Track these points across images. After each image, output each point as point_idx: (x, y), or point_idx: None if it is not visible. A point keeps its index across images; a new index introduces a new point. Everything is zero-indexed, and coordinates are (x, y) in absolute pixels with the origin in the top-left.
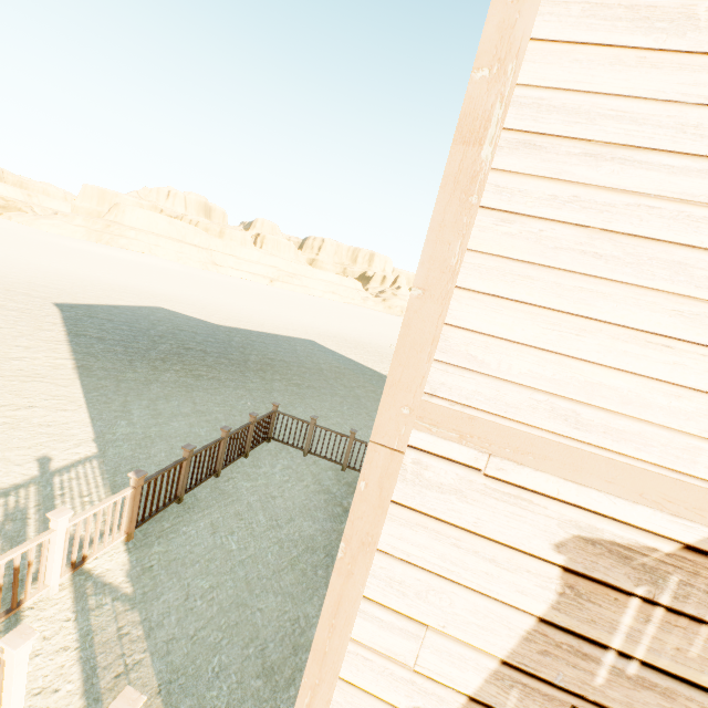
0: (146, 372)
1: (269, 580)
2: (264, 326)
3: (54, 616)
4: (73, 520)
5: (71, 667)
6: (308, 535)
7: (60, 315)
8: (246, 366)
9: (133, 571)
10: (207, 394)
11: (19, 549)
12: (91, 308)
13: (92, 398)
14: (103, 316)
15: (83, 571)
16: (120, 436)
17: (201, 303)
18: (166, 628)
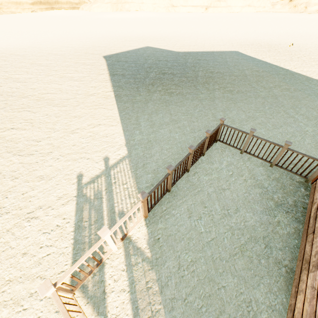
0: (145, 94)
1: (227, 262)
2: (205, 47)
3: (117, 266)
4: (112, 230)
5: (127, 304)
6: (250, 226)
7: (105, 64)
8: (196, 81)
9: (150, 241)
10: (176, 106)
11: (88, 253)
12: (117, 55)
13: (122, 116)
14: (123, 60)
15: (127, 237)
16: (136, 142)
17: (168, 38)
18: (170, 289)
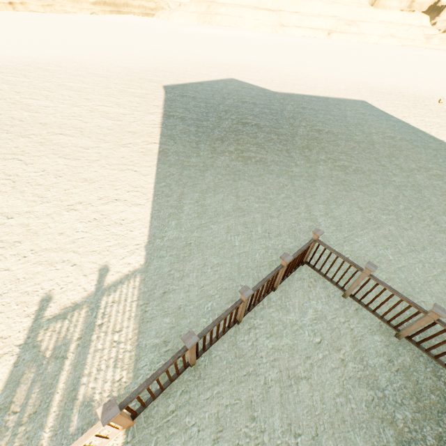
0: (206, 155)
1: None
2: (316, 88)
3: None
4: None
5: None
6: None
7: (163, 98)
8: (292, 143)
9: None
10: (250, 183)
11: None
12: (184, 87)
13: (158, 190)
14: (190, 95)
15: None
16: (165, 242)
17: (265, 69)
18: None
